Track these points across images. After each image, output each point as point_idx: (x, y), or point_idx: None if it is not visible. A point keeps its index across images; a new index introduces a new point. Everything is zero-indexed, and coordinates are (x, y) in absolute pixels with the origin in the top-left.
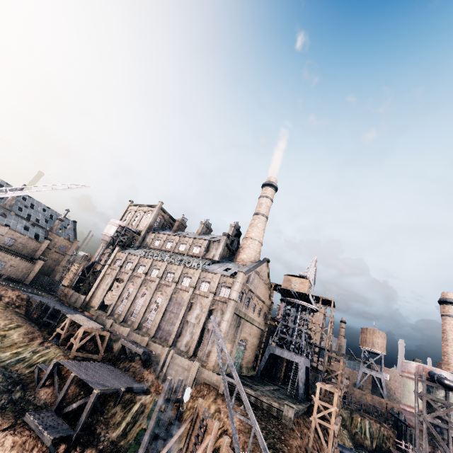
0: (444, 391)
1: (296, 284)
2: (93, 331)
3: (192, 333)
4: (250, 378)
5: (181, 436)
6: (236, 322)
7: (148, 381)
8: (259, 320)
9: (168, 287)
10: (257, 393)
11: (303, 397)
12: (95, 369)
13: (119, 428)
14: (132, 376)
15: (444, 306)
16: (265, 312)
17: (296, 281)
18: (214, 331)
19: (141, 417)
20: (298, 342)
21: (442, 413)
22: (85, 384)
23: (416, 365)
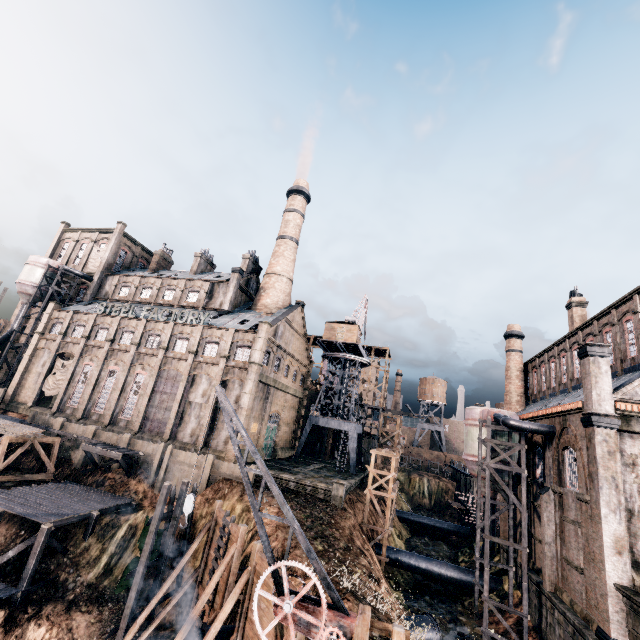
0: (507, 432)
1: (342, 333)
2: (27, 440)
3: (200, 417)
4: (289, 460)
5: (197, 552)
6: (262, 393)
7: (137, 494)
8: (295, 386)
9: (153, 357)
10: (298, 476)
11: (355, 469)
12: (41, 495)
13: (99, 565)
14: (111, 492)
15: (509, 340)
16: (302, 375)
17: (341, 329)
18: (224, 408)
19: (131, 543)
20: (347, 406)
21: (506, 455)
22: (27, 520)
23: (481, 410)
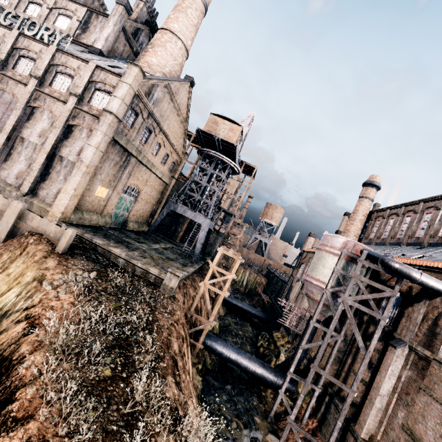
0: (362, 269)
1: (224, 130)
2: None
3: (31, 160)
4: (139, 234)
5: None
6: (119, 158)
7: None
8: (163, 170)
9: None
10: (133, 254)
11: (198, 257)
12: None
13: None
14: None
15: (367, 188)
16: (174, 163)
17: (224, 125)
18: None
19: None
20: (207, 203)
21: (370, 297)
22: None
23: (345, 241)
